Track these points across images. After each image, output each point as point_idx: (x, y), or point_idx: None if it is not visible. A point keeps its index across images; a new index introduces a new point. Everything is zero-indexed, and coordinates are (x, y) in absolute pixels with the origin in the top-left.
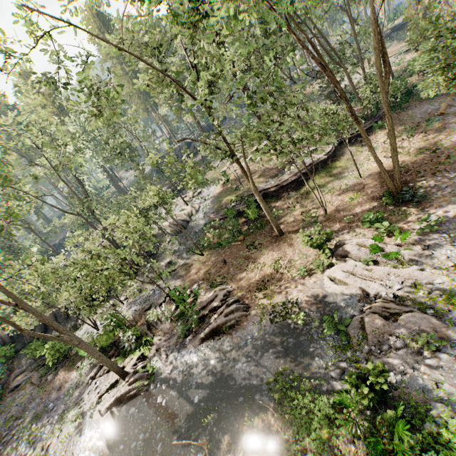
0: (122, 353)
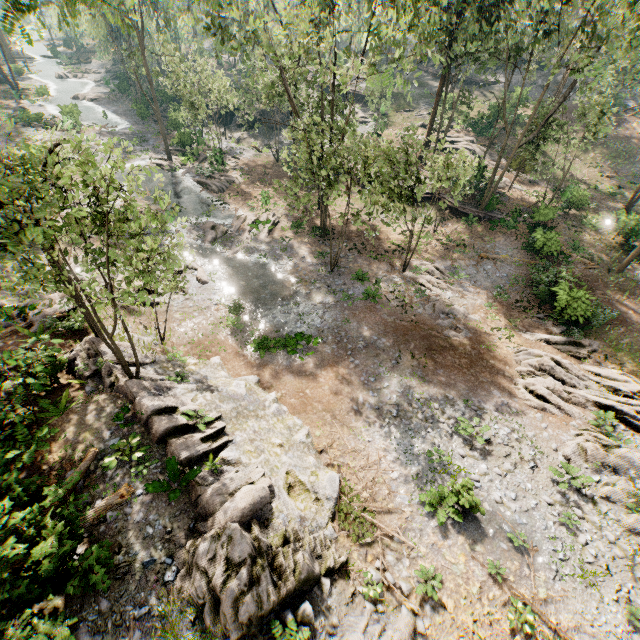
0: (184, 155)
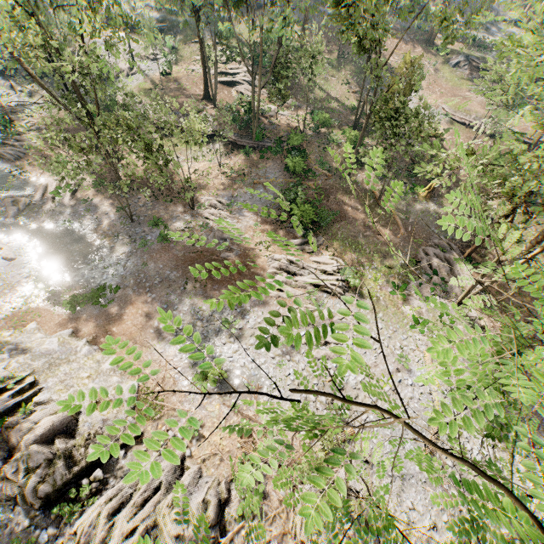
0: None
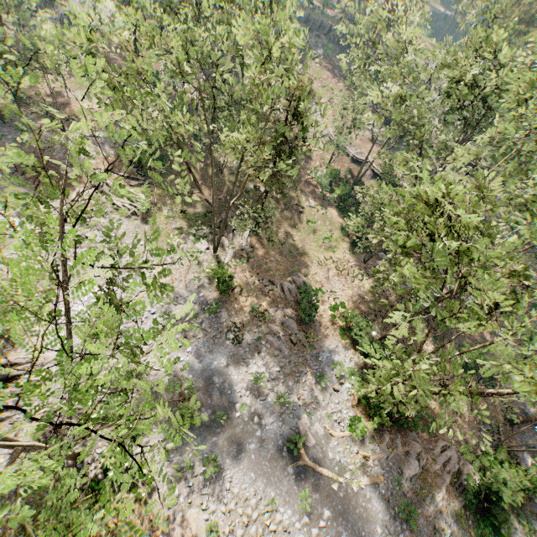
0: None
